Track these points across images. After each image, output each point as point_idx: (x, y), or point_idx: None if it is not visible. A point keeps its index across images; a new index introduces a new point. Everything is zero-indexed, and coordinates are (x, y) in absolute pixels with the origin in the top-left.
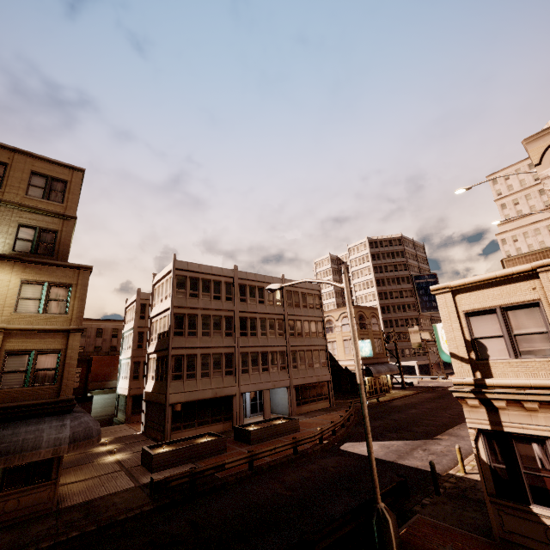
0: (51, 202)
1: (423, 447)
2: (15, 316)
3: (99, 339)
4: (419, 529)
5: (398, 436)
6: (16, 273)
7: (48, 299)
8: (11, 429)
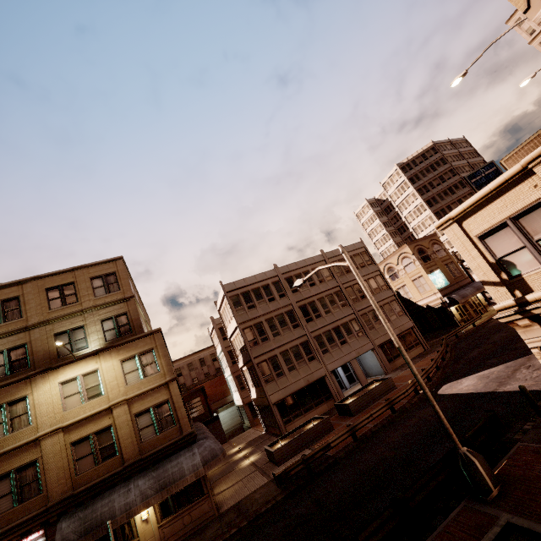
0: (112, 293)
1: (526, 364)
2: (128, 388)
3: (204, 367)
4: (520, 459)
5: (498, 360)
6: (115, 357)
7: (143, 366)
8: (161, 468)
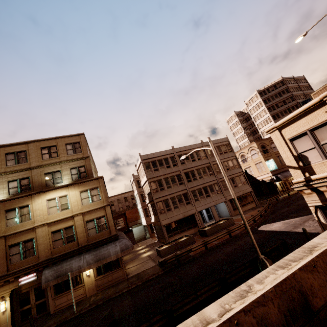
0: (77, 154)
1: (312, 218)
2: (83, 207)
3: (127, 202)
4: None
5: (297, 215)
6: (77, 189)
7: (92, 196)
8: (98, 250)
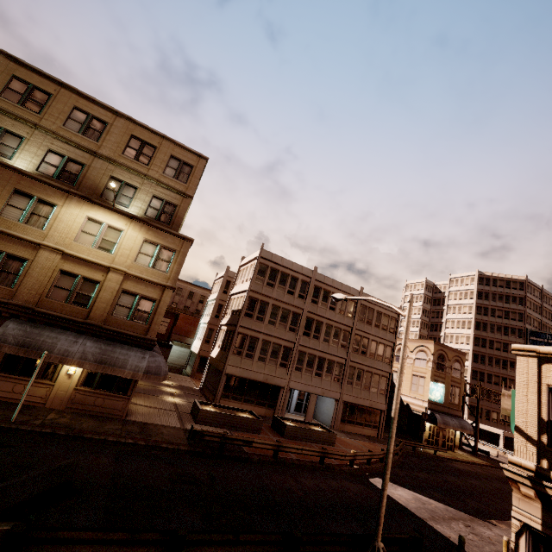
0: (178, 181)
1: (467, 522)
2: (133, 265)
3: (189, 301)
4: None
5: (441, 497)
6: (142, 233)
7: (158, 258)
8: (112, 347)
